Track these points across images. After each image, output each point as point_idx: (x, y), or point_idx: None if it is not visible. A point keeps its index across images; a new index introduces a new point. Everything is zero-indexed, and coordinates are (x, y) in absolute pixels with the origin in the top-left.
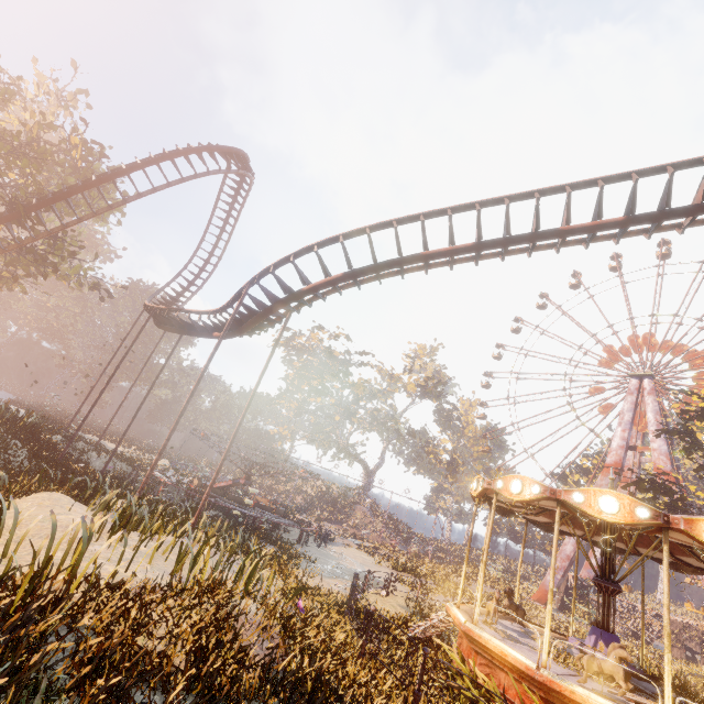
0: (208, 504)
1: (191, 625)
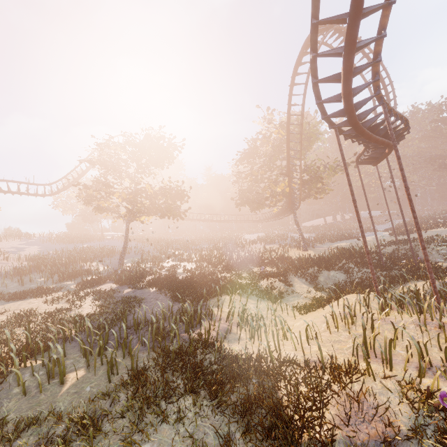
0: None
1: (309, 391)
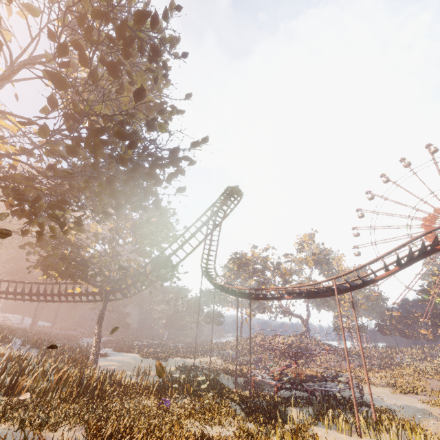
0: (310, 392)
1: None
